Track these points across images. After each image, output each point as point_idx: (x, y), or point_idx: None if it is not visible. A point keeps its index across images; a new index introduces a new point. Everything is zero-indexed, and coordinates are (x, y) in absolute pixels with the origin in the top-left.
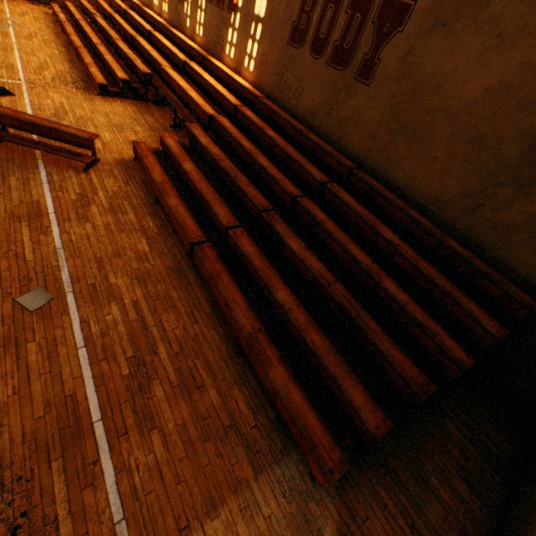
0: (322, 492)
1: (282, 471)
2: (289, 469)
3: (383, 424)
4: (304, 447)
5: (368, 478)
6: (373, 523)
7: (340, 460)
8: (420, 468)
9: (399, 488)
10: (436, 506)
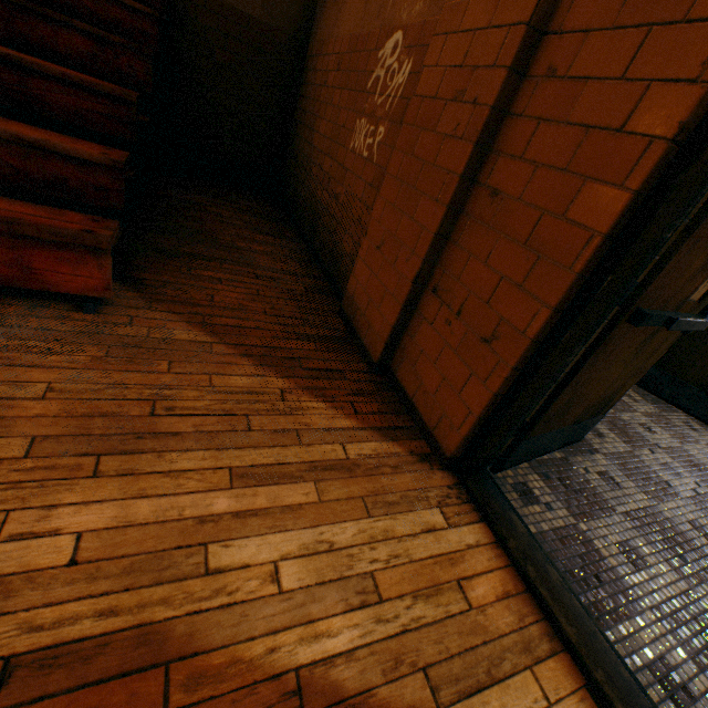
0: (125, 313)
1: (6, 336)
2: (22, 327)
3: (114, 152)
4: (2, 256)
5: (177, 272)
6: (225, 296)
7: (93, 220)
8: (221, 243)
9: (219, 263)
10: (262, 257)
